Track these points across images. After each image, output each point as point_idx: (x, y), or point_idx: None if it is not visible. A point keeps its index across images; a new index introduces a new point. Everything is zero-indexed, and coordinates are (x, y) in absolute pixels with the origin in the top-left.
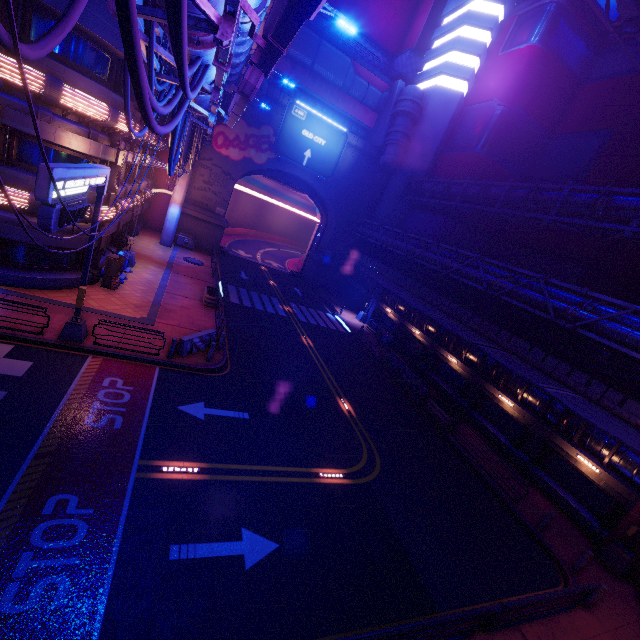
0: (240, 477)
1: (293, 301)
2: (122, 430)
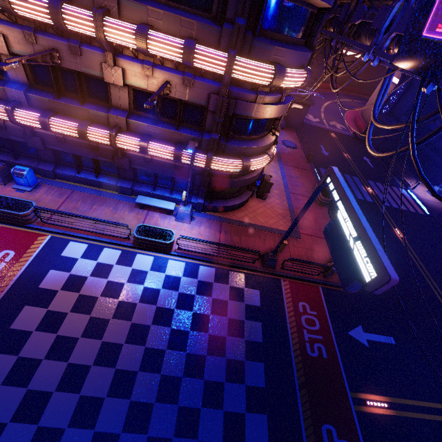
0: (414, 414)
1: (369, 178)
2: (328, 360)
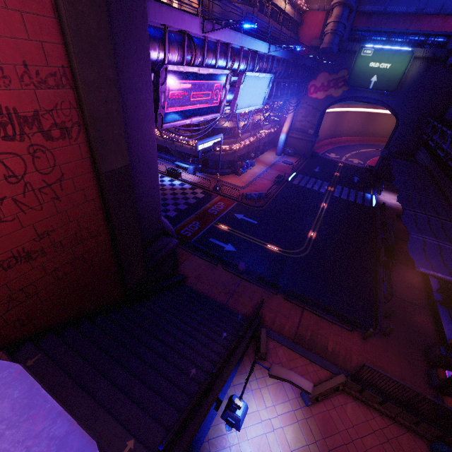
0: (238, 235)
1: (341, 185)
2: (215, 215)
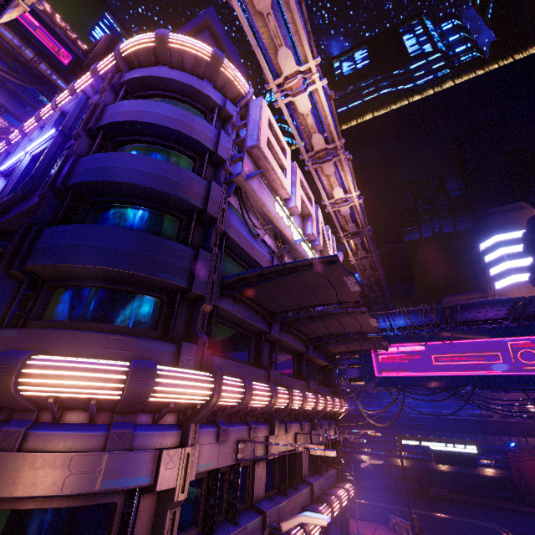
0: None
1: None
2: None
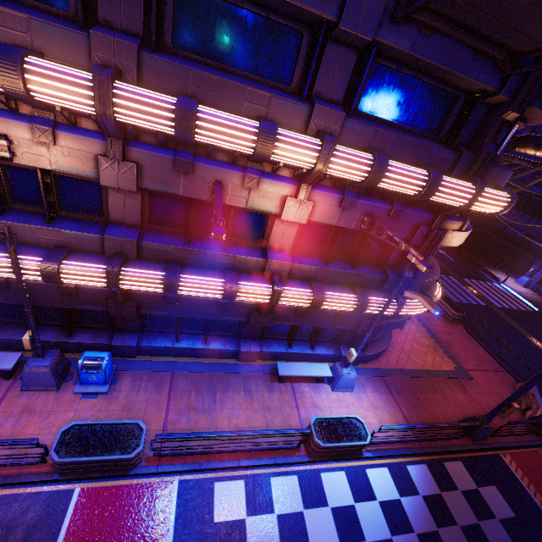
0: None
1: (461, 274)
2: None
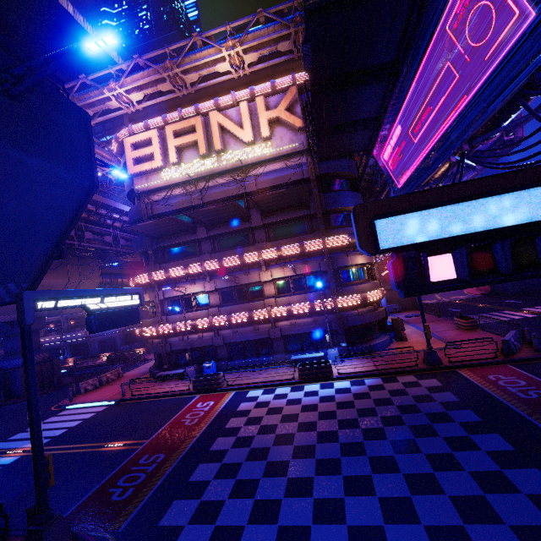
0: None
1: (522, 307)
2: None
